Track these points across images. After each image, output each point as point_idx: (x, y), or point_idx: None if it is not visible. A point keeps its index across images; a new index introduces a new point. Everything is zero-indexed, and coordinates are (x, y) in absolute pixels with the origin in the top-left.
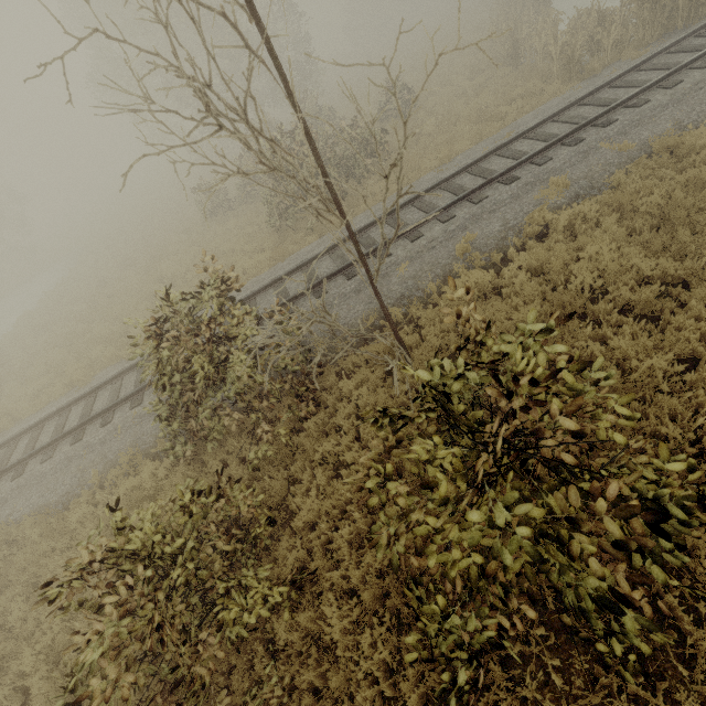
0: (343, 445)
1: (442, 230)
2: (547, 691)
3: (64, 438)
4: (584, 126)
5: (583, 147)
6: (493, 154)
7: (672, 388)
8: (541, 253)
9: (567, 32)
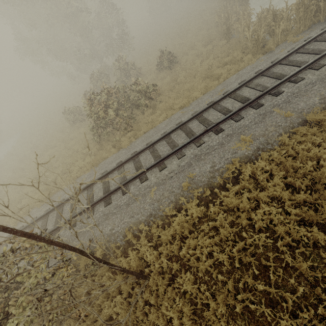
0: None
1: (177, 164)
2: None
3: None
4: (263, 94)
5: (262, 110)
6: (210, 108)
7: None
8: (232, 200)
9: (255, 24)
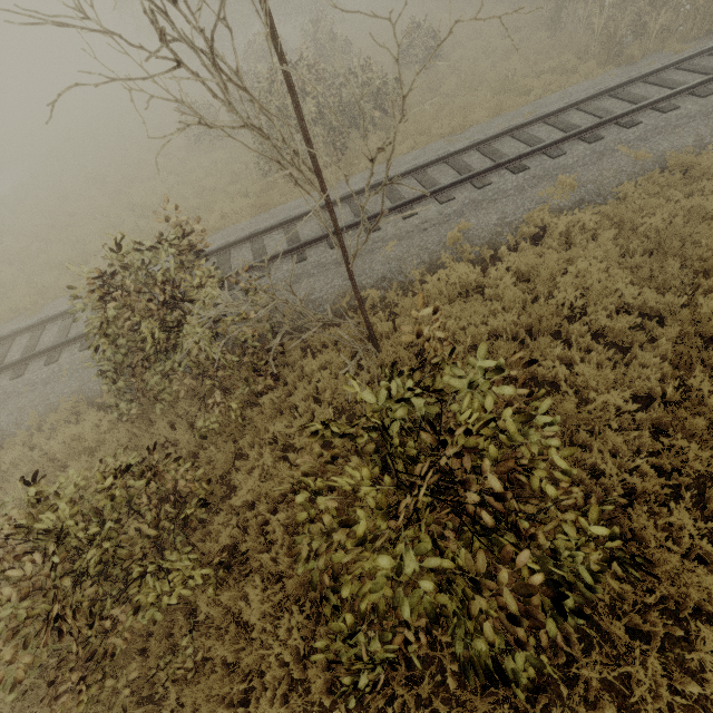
0: (295, 427)
1: (438, 211)
2: (442, 689)
3: (3, 371)
4: (606, 122)
5: (600, 146)
6: (508, 135)
7: (622, 423)
8: (531, 258)
9: (616, 4)
